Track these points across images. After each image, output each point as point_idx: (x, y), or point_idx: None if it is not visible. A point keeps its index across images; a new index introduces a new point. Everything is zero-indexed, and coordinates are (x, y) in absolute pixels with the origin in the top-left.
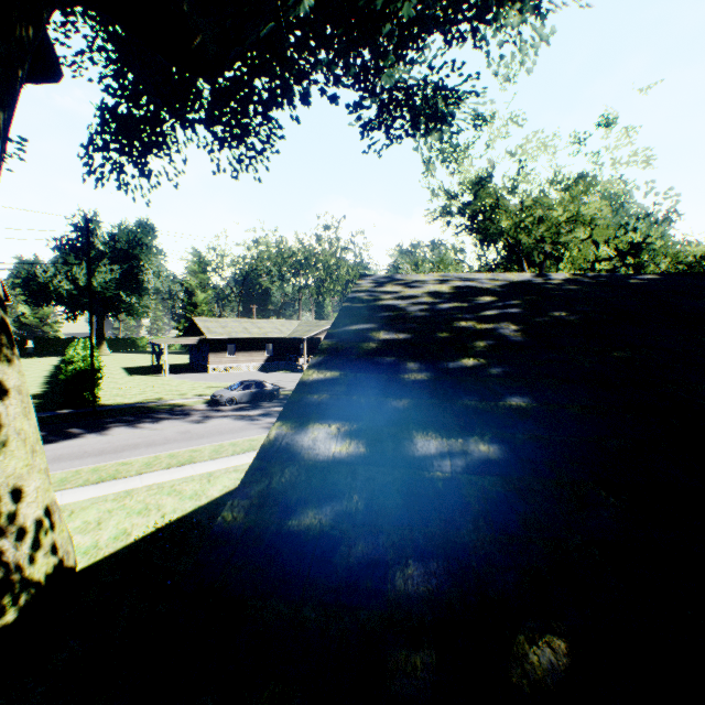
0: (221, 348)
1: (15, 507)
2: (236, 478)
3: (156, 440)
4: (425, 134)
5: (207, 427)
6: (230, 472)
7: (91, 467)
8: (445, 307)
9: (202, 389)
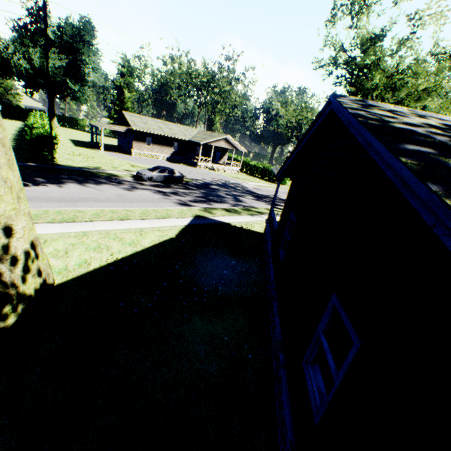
0: (142, 139)
1: (7, 241)
2: (159, 236)
3: (100, 198)
4: None
5: (135, 195)
6: (155, 230)
7: (56, 210)
8: None
9: (128, 166)
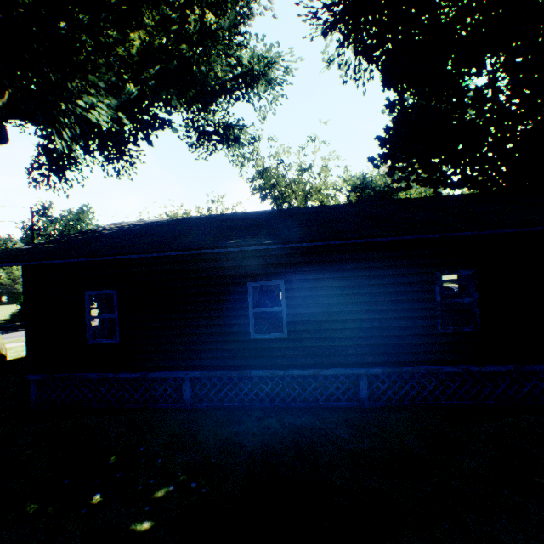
0: None
1: None
2: None
3: None
4: (228, 148)
5: None
6: None
7: None
8: (110, 229)
9: None
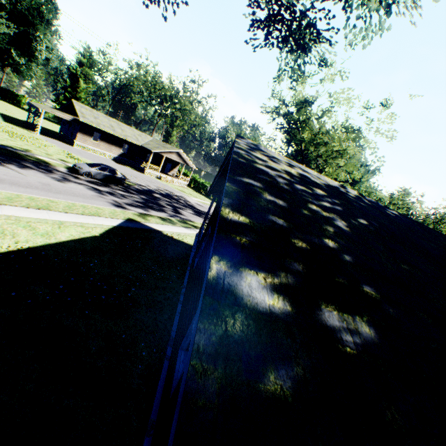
0: (89, 132)
1: None
2: (81, 232)
3: (20, 182)
4: (288, 52)
5: (65, 187)
6: (78, 226)
7: None
8: (299, 188)
9: (65, 156)
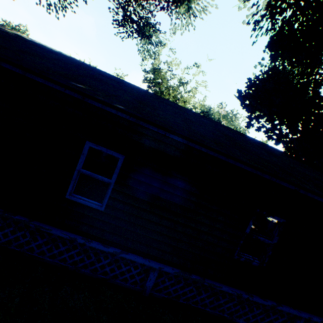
0: None
1: None
2: None
3: None
4: (141, 40)
5: None
6: None
7: None
8: None
9: None
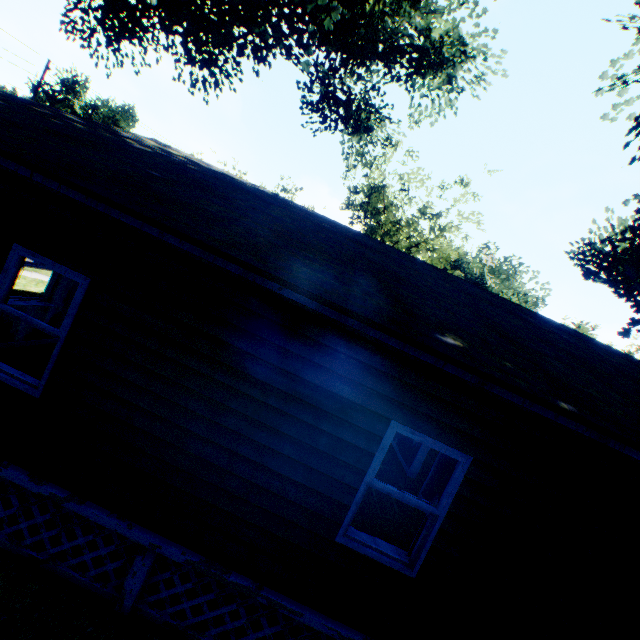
0: None
1: None
2: None
3: None
4: (350, 135)
5: None
6: None
7: None
8: (145, 144)
9: None
